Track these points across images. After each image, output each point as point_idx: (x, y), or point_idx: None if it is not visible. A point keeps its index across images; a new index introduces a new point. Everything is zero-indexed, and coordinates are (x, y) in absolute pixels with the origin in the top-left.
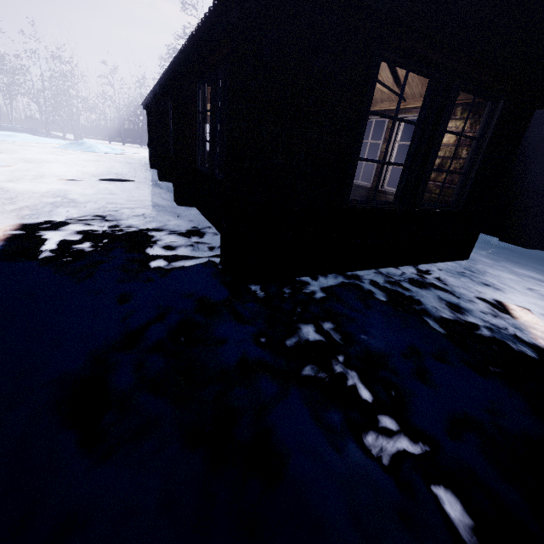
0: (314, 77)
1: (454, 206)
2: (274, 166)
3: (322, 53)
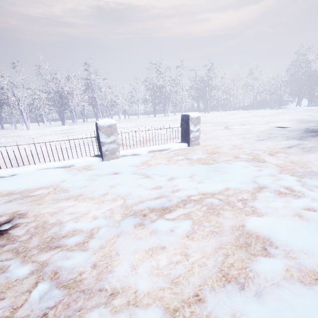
0: None
1: None
2: None
3: None
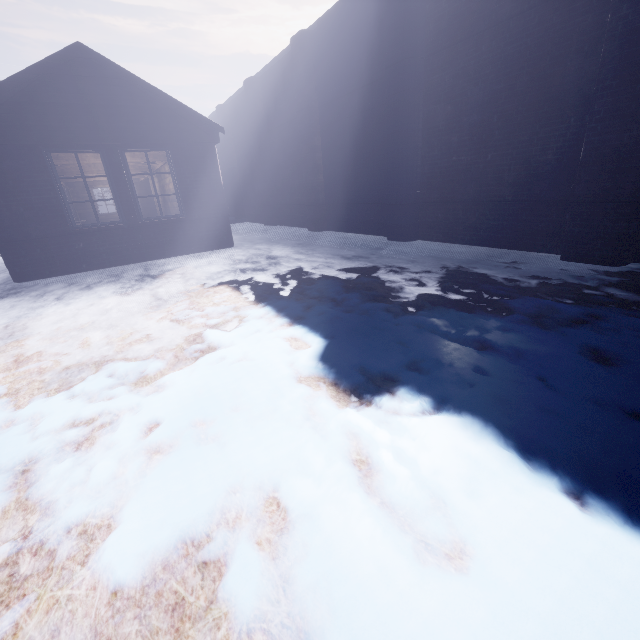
0: (7, 172)
1: (182, 215)
2: (4, 217)
3: (5, 161)
